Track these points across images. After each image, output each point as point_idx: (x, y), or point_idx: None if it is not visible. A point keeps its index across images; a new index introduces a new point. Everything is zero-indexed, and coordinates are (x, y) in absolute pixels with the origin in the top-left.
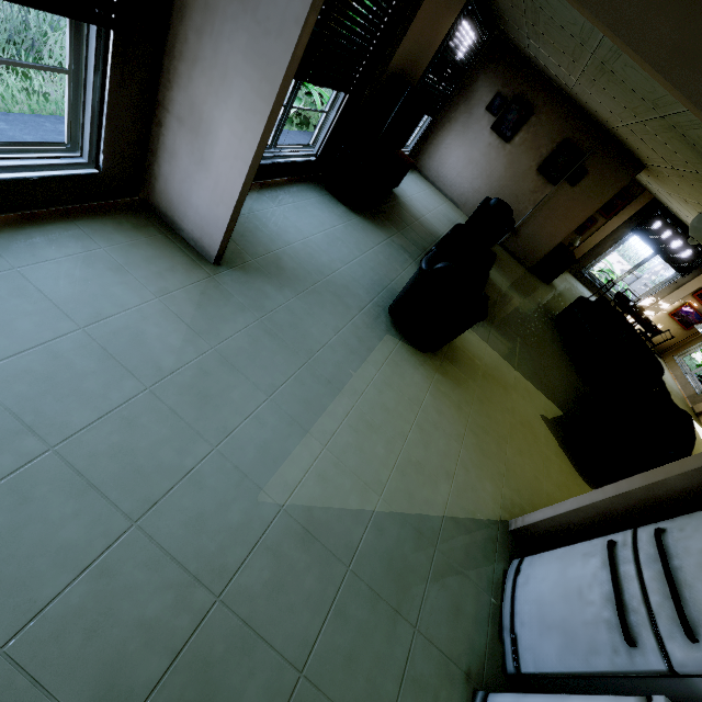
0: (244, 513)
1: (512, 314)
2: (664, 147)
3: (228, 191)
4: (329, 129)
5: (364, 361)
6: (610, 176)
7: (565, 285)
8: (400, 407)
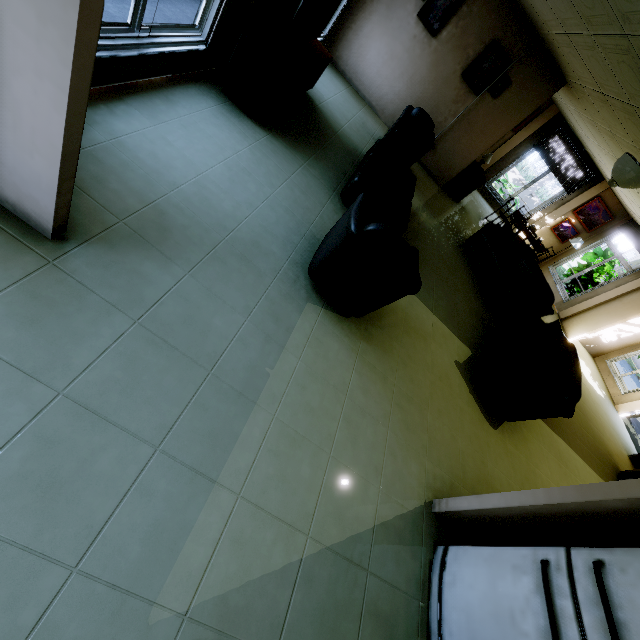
0: None
1: (429, 245)
2: (604, 69)
3: (42, 133)
4: (222, 3)
5: (283, 349)
6: (532, 89)
7: (471, 201)
8: (326, 401)
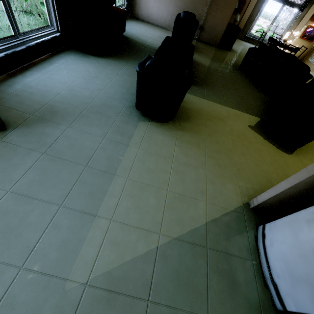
0: (55, 308)
1: (215, 75)
2: None
3: None
4: (54, 8)
5: (127, 146)
6: None
7: (239, 47)
8: (159, 164)
